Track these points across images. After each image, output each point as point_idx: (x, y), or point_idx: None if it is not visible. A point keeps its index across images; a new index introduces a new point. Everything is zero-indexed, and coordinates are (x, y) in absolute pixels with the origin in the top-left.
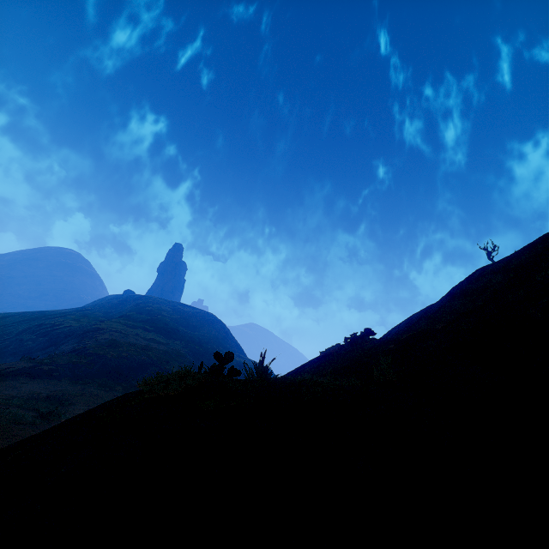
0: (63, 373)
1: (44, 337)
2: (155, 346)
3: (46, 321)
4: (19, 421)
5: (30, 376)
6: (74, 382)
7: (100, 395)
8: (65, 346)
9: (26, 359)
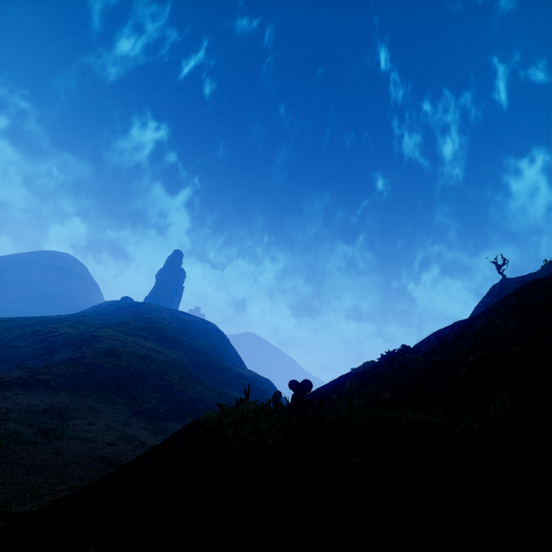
0: (60, 384)
1: (39, 344)
2: (155, 356)
3: (41, 327)
4: (19, 440)
5: (26, 386)
6: (72, 393)
7: (100, 408)
8: (62, 354)
9: (21, 368)
